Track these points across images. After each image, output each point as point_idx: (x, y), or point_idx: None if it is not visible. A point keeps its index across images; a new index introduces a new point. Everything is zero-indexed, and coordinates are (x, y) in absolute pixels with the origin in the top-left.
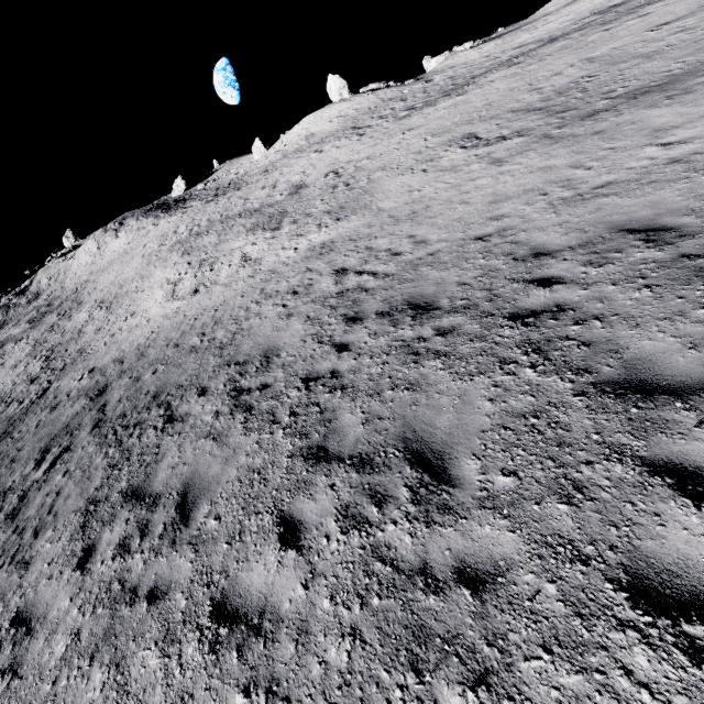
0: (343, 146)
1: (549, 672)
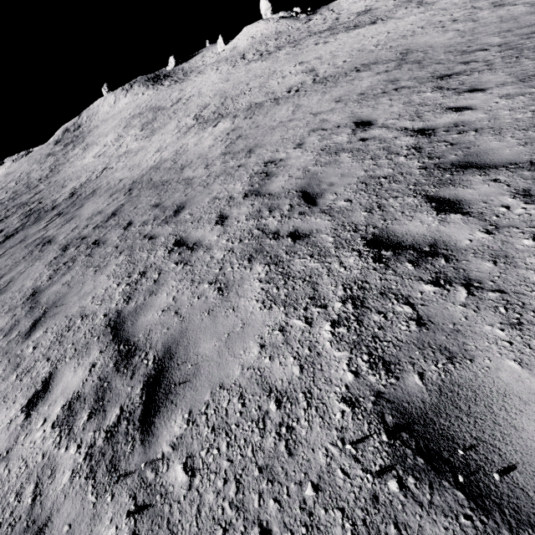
0: (220, 73)
1: None
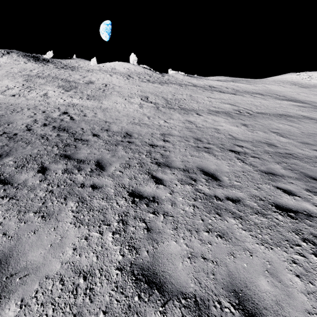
0: (119, 79)
1: None
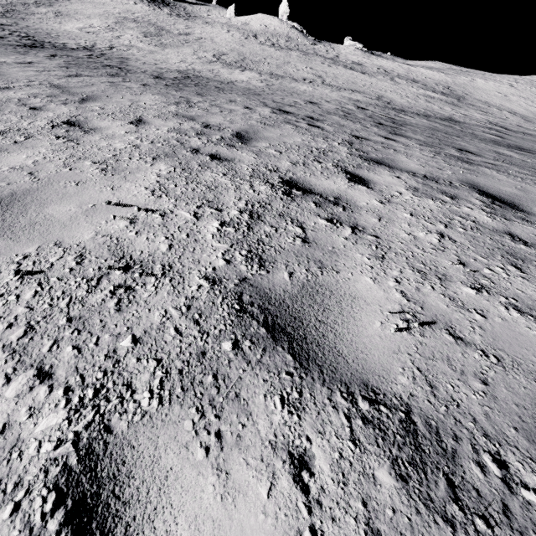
0: (232, 36)
1: None
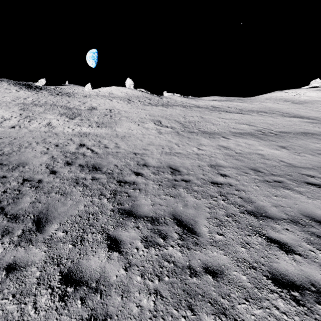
0: (120, 103)
1: (6, 304)
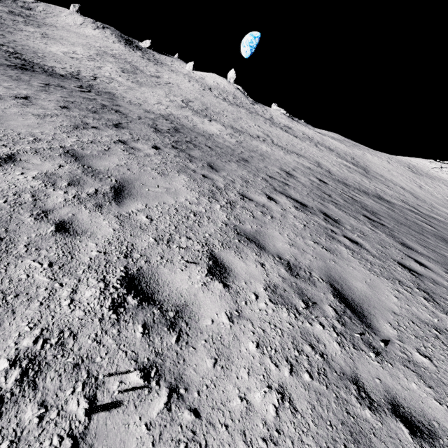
0: (193, 86)
1: None
